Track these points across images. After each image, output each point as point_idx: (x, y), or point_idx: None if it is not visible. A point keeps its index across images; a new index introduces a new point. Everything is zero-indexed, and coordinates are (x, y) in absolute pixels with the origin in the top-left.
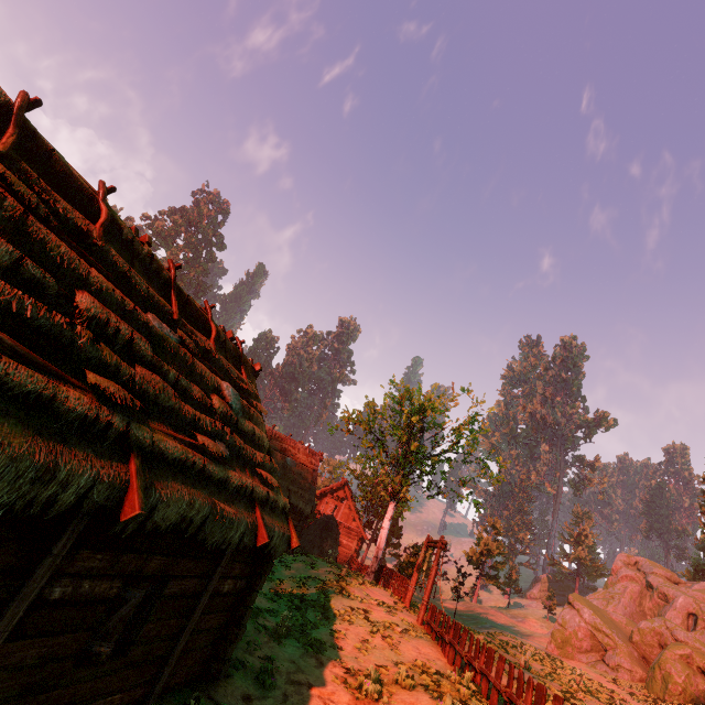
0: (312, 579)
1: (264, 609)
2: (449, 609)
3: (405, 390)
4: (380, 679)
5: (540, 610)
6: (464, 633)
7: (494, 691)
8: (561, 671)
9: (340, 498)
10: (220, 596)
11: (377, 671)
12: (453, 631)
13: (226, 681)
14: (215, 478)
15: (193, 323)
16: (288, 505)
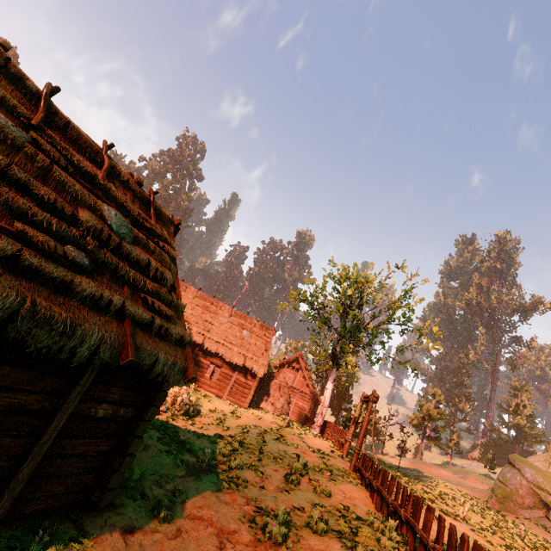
0: (255, 427)
1: (201, 449)
2: (395, 464)
3: (343, 269)
4: (292, 520)
5: (480, 469)
6: (391, 481)
7: (420, 544)
8: (503, 524)
9: (298, 370)
10: (94, 421)
11: (284, 512)
12: (381, 478)
13: (114, 511)
14: (46, 276)
15: (78, 150)
16: (187, 337)
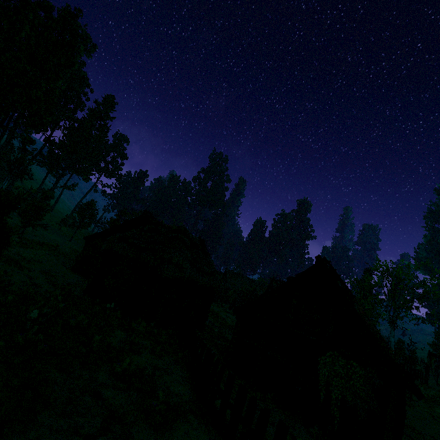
0: None
1: None
2: None
3: (386, 268)
4: None
5: None
6: None
7: None
8: None
9: None
10: None
11: None
12: None
13: None
14: None
15: None
16: None
